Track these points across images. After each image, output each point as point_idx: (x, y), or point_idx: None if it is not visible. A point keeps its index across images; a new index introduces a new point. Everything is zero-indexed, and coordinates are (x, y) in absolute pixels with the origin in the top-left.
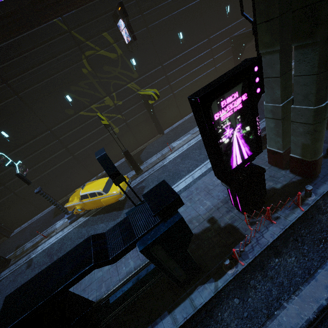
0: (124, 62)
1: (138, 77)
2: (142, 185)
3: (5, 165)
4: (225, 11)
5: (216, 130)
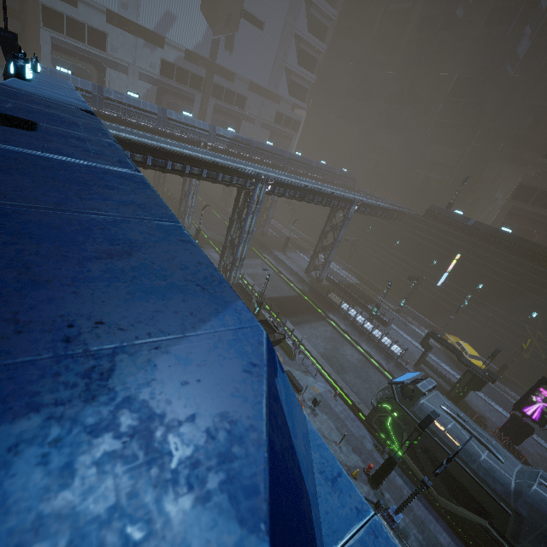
0: None
1: None
2: None
3: (465, 301)
4: None
5: (535, 391)
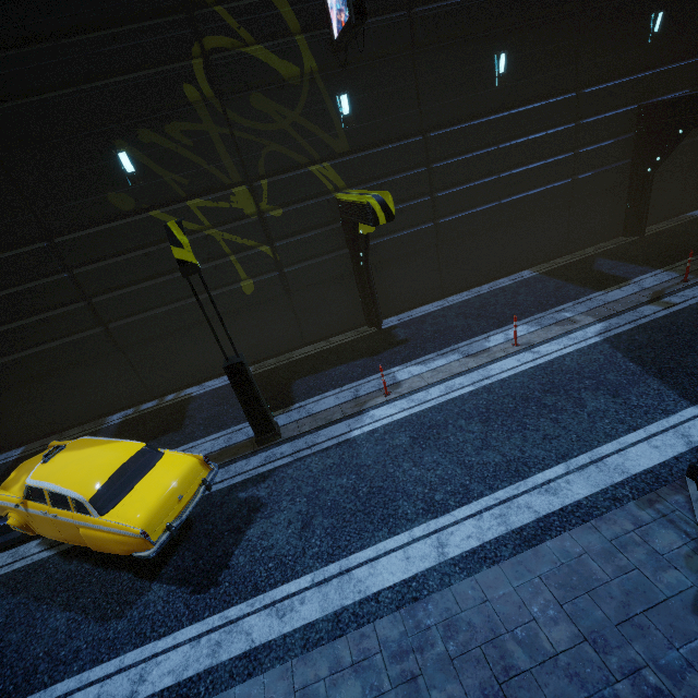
0: (316, 99)
1: (348, 153)
2: (255, 495)
3: None
4: (646, 25)
5: None
